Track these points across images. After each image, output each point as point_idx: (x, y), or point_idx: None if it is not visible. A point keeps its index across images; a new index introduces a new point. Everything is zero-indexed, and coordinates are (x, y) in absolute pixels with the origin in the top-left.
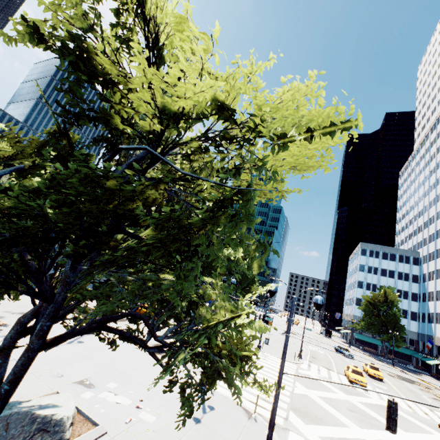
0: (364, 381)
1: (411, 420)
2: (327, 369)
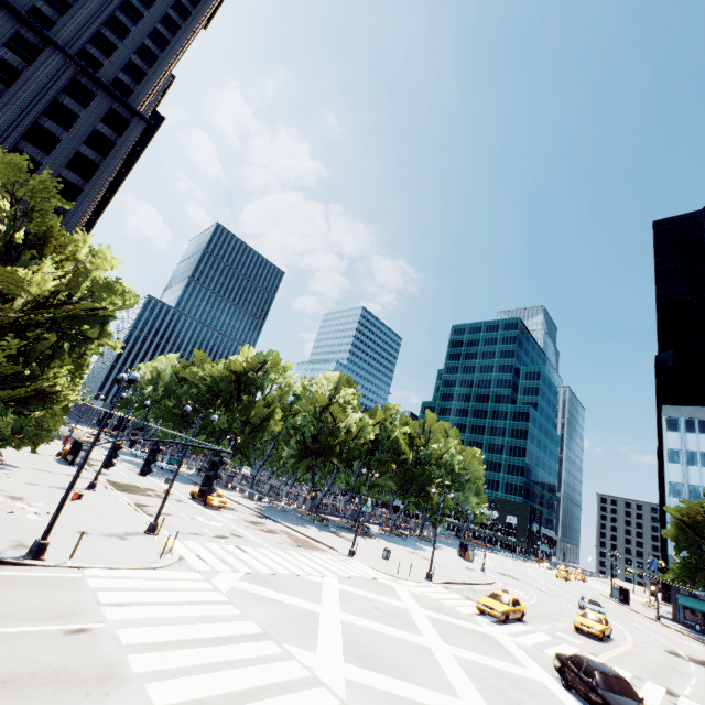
0: (496, 608)
1: (513, 653)
2: (466, 598)
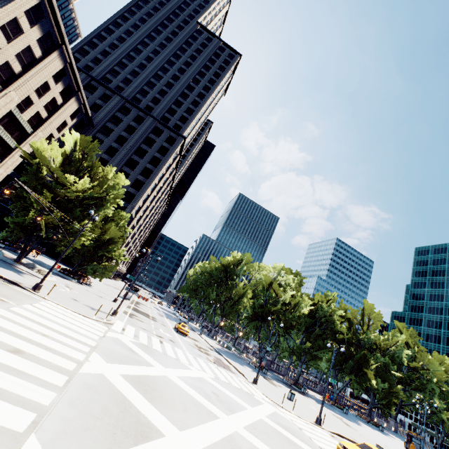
0: None
1: None
2: None
